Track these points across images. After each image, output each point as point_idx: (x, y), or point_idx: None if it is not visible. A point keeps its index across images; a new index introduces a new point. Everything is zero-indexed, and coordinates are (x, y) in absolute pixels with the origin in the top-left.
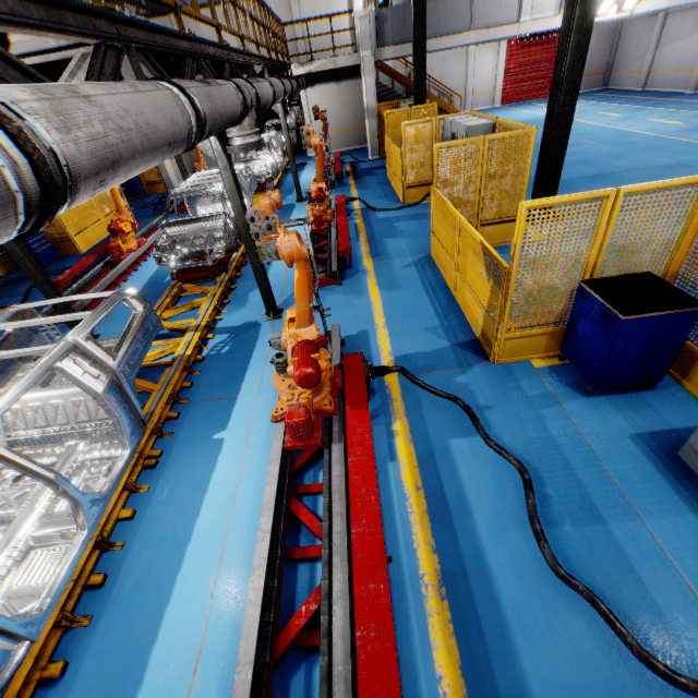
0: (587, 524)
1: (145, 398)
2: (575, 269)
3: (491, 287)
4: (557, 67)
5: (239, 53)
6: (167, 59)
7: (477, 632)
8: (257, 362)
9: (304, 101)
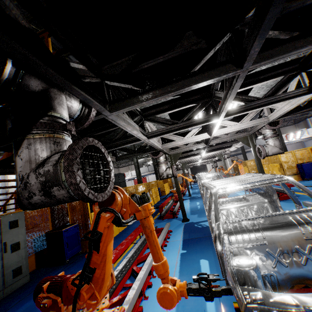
0: (309, 185)
1: None
2: (293, 162)
3: (280, 169)
4: None
5: None
6: None
7: (293, 190)
8: None
9: (209, 167)
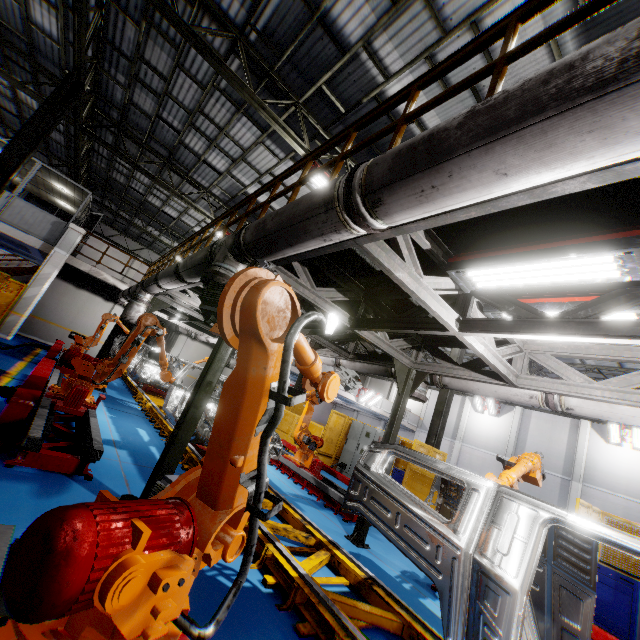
0: None
1: (378, 637)
2: None
3: None
4: (433, 426)
5: (334, 332)
6: (413, 336)
7: None
8: (423, 598)
9: (182, 344)
